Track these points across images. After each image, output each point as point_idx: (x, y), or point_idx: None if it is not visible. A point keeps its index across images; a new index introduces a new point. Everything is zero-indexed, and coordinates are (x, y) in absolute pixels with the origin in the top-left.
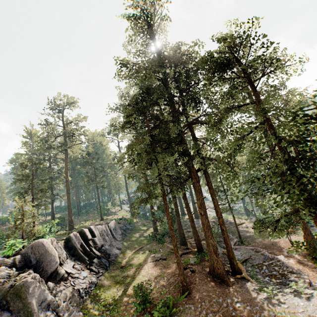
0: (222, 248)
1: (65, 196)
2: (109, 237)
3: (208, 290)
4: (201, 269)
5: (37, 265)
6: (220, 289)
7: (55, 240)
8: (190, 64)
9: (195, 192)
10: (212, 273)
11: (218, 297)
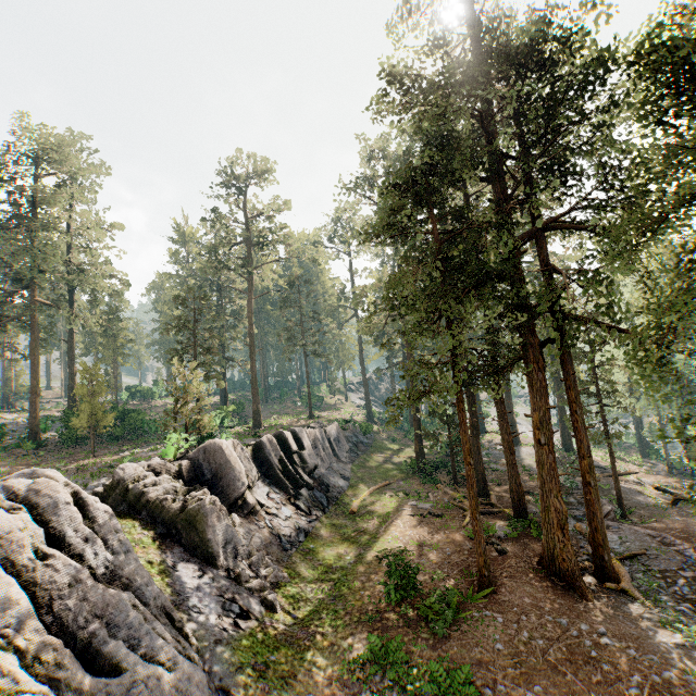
0: (571, 519)
1: (245, 363)
2: (327, 452)
3: (536, 596)
4: (520, 552)
5: (214, 482)
6: (564, 600)
7: (239, 444)
8: (560, 67)
9: (531, 392)
10: (547, 565)
11: (558, 614)
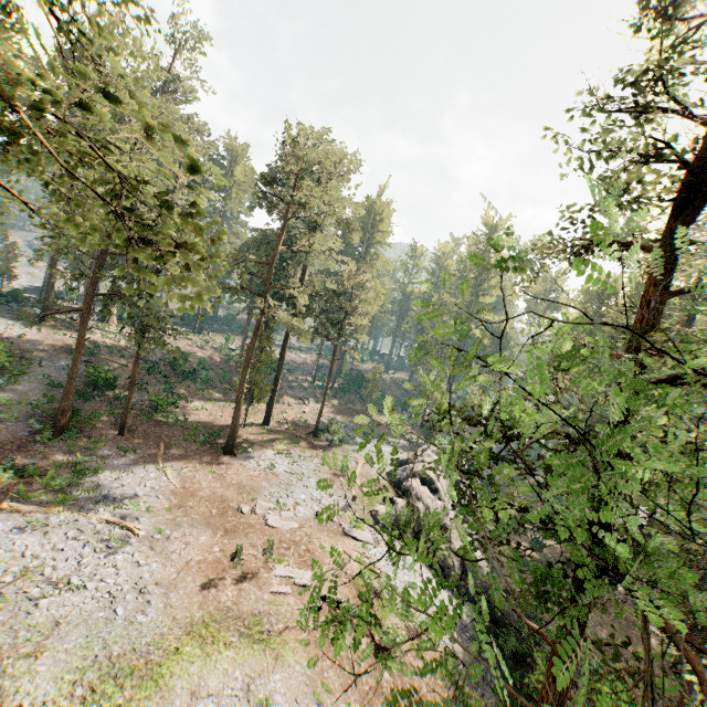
0: None
1: None
2: None
3: None
4: None
5: None
6: None
7: None
8: None
9: None
10: None
11: None
